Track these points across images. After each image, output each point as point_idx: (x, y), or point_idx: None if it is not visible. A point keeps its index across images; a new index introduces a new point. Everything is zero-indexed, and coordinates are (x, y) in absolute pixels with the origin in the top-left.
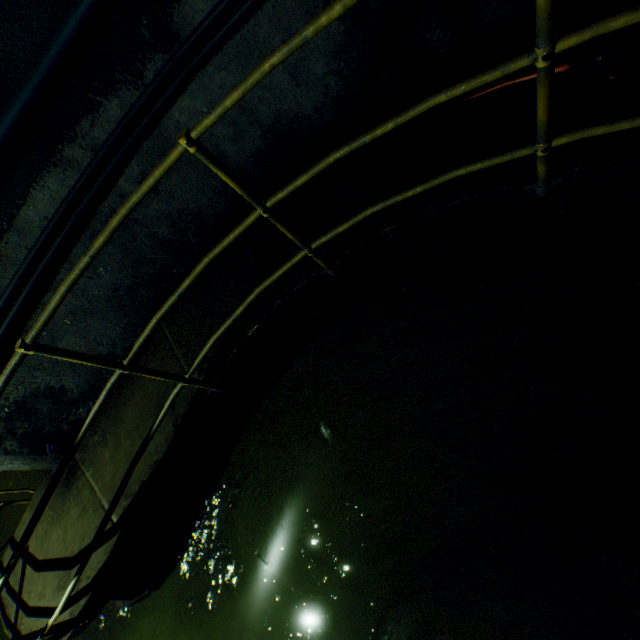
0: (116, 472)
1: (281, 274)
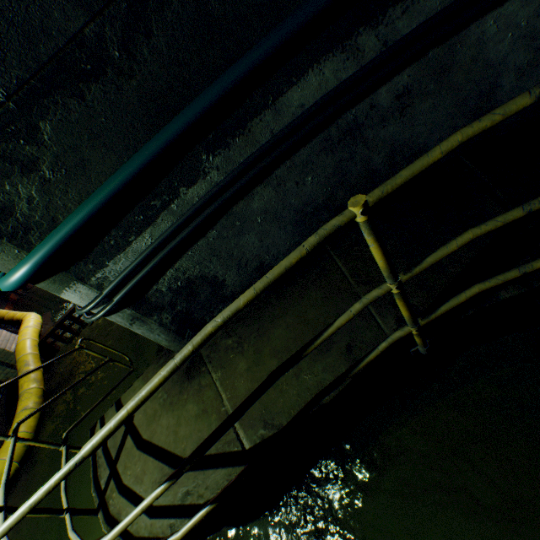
0: (253, 389)
1: None
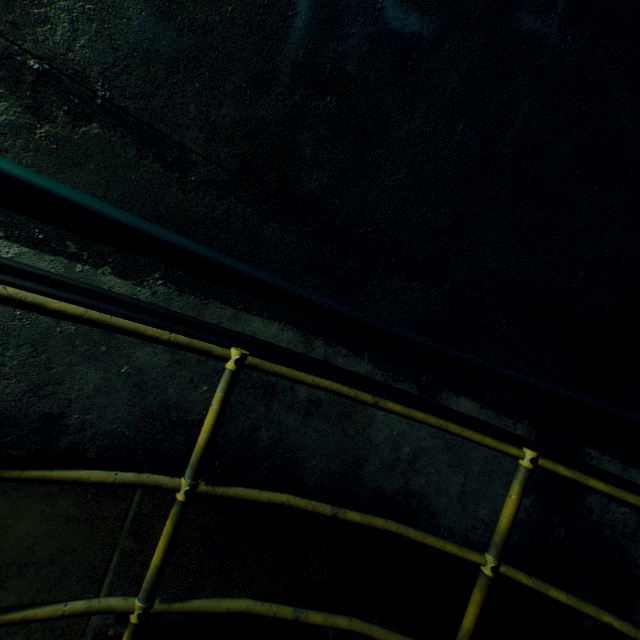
0: None
1: None
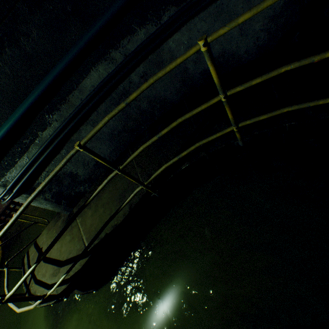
0: (93, 224)
1: (214, 138)
